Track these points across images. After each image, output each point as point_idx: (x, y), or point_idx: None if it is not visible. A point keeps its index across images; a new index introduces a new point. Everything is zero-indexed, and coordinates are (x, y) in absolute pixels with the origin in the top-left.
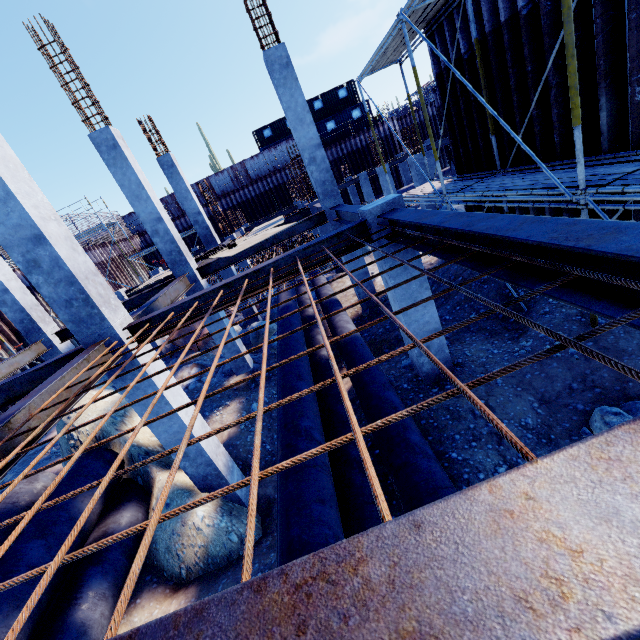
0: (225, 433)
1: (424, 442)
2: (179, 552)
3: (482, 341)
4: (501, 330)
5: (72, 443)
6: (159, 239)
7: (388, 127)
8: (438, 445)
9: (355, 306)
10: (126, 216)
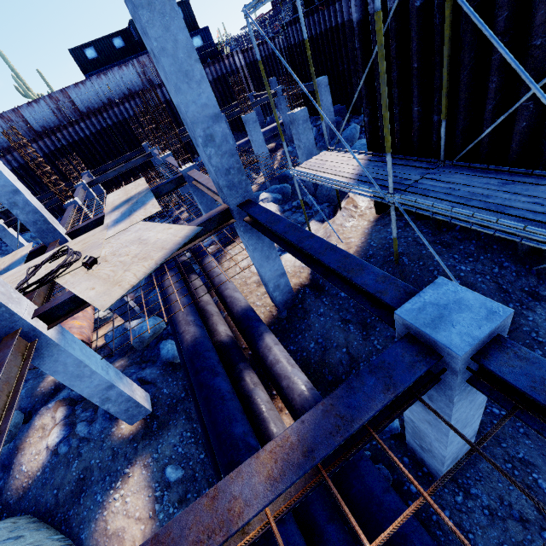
0: (137, 535)
1: None
2: None
3: None
4: None
5: None
6: None
7: (234, 61)
8: None
9: (265, 303)
10: None
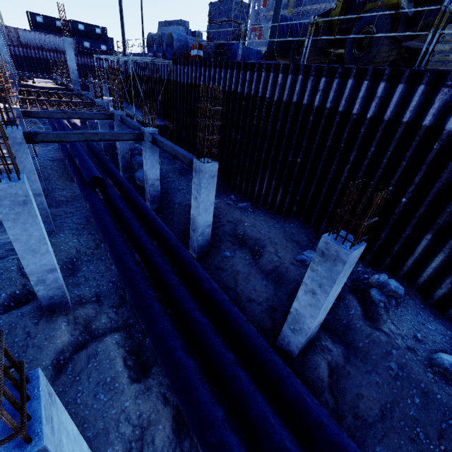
0: None
1: None
2: None
3: None
4: None
5: None
6: None
7: None
8: None
9: (78, 124)
10: None
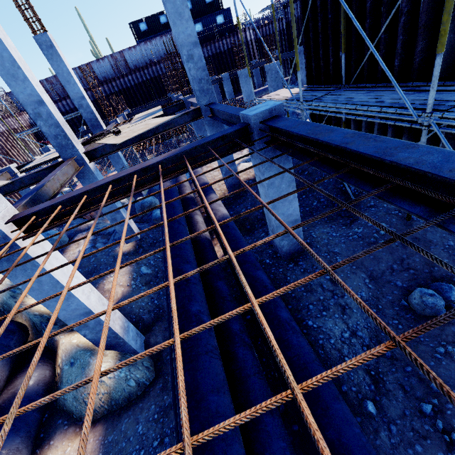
0: (119, 292)
1: (291, 317)
2: (85, 400)
3: (323, 225)
4: (336, 216)
5: None
6: (42, 122)
7: (245, 35)
8: (296, 313)
9: (222, 188)
10: (12, 92)
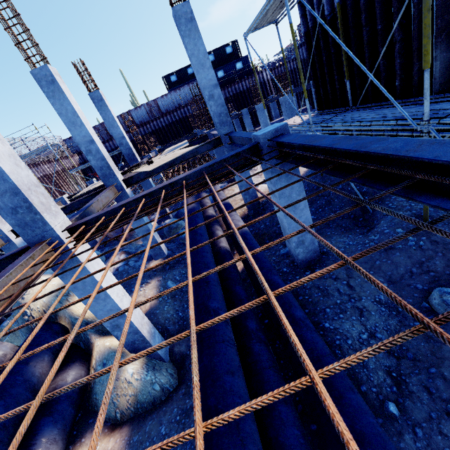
0: (147, 304)
1: (305, 317)
2: (114, 400)
3: (340, 235)
4: (353, 227)
5: (26, 318)
6: (92, 157)
7: (262, 76)
8: (313, 316)
9: (242, 208)
10: (67, 139)
